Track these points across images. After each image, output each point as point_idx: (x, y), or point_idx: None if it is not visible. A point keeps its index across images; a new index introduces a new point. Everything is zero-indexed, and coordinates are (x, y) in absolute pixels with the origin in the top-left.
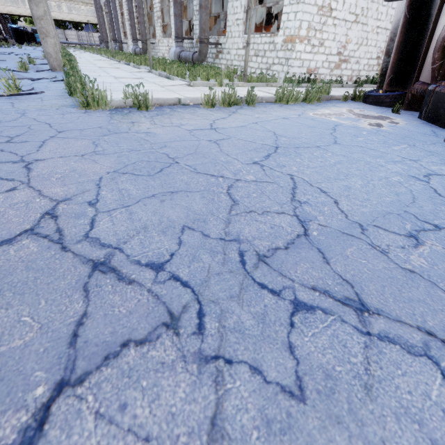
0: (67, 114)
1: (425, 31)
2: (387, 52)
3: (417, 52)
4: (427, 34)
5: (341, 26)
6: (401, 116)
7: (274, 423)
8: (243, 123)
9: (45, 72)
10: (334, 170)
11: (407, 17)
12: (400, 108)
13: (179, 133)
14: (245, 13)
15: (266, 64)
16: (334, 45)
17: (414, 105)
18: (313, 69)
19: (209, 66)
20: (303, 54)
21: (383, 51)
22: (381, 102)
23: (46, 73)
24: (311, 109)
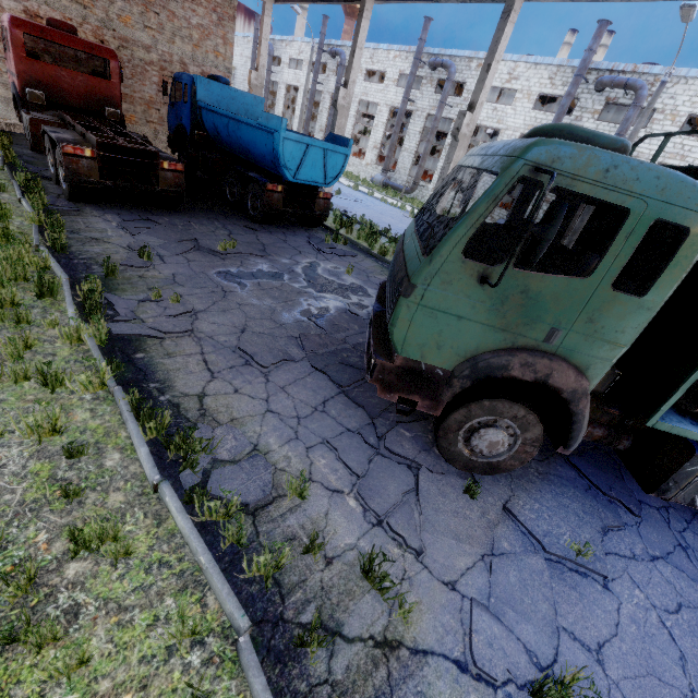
0: None
1: None
2: None
3: None
4: None
5: None
6: None
7: None
8: None
9: None
10: None
11: None
12: None
13: None
14: None
15: None
16: None
17: None
18: None
19: None
20: None
21: None
22: None
23: None
24: None
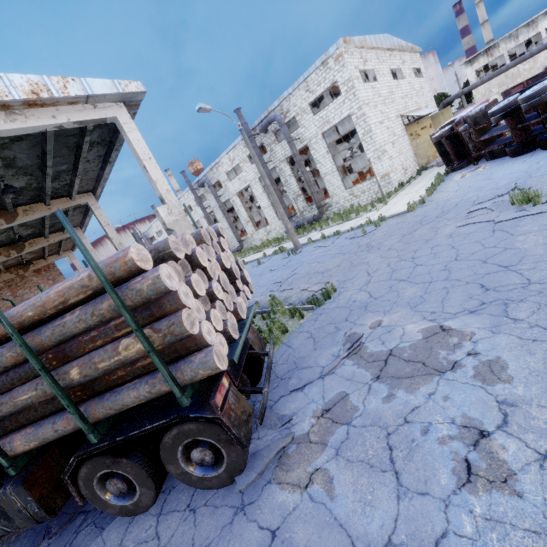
0: (416, 212)
1: (460, 142)
2: (441, 154)
3: (462, 147)
4: (462, 142)
5: (397, 159)
6: (481, 164)
7: (546, 169)
8: (457, 187)
9: (303, 249)
10: (507, 171)
11: (447, 142)
12: (477, 163)
13: (457, 193)
14: (341, 182)
15: (374, 192)
16: (399, 167)
17: (476, 160)
18: (399, 180)
19: (327, 216)
20: (393, 177)
21: (414, 157)
22: (462, 167)
23: (306, 248)
24: (451, 180)
